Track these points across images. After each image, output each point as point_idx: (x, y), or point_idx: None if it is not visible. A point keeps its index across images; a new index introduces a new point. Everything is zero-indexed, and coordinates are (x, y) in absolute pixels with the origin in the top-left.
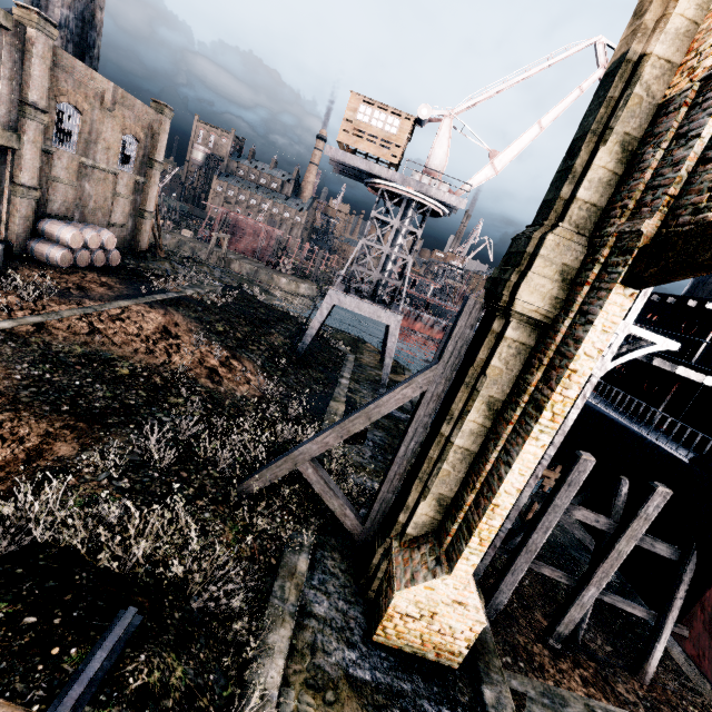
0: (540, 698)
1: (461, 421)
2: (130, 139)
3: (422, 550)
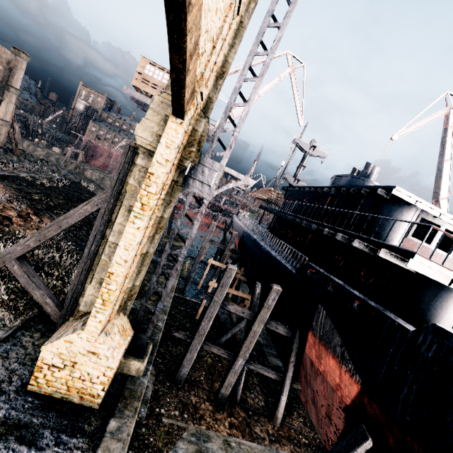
0: (189, 437)
1: (113, 224)
2: None
3: (82, 319)
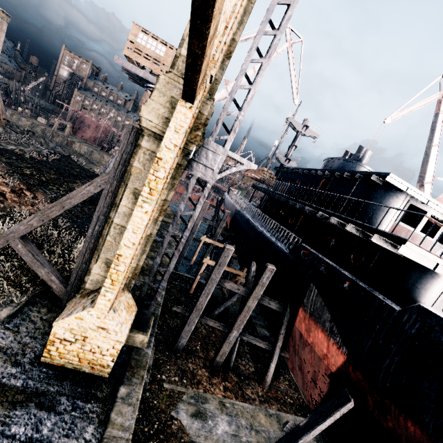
0: (188, 399)
1: (118, 206)
2: None
3: (89, 297)
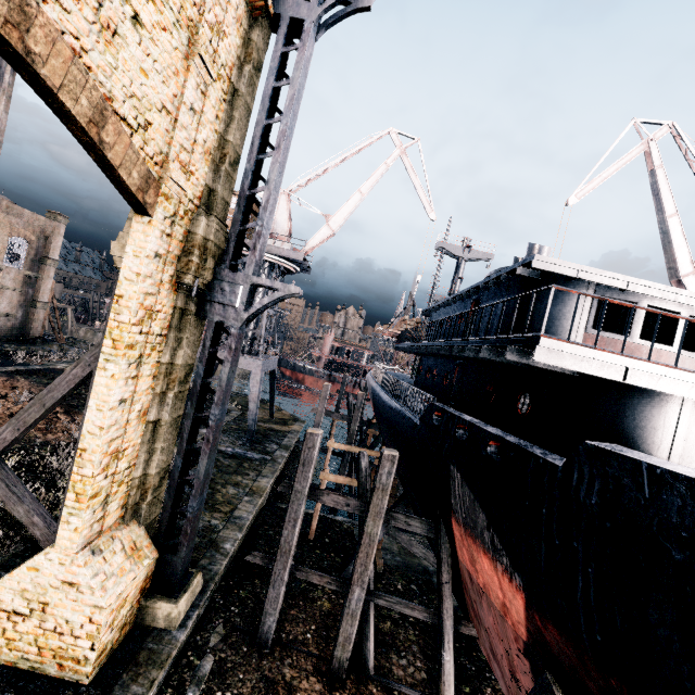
0: None
1: None
2: (20, 241)
3: None
